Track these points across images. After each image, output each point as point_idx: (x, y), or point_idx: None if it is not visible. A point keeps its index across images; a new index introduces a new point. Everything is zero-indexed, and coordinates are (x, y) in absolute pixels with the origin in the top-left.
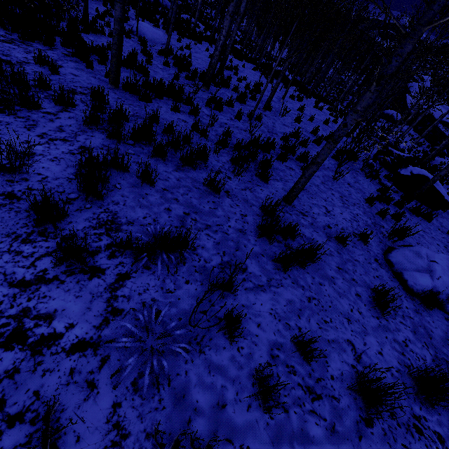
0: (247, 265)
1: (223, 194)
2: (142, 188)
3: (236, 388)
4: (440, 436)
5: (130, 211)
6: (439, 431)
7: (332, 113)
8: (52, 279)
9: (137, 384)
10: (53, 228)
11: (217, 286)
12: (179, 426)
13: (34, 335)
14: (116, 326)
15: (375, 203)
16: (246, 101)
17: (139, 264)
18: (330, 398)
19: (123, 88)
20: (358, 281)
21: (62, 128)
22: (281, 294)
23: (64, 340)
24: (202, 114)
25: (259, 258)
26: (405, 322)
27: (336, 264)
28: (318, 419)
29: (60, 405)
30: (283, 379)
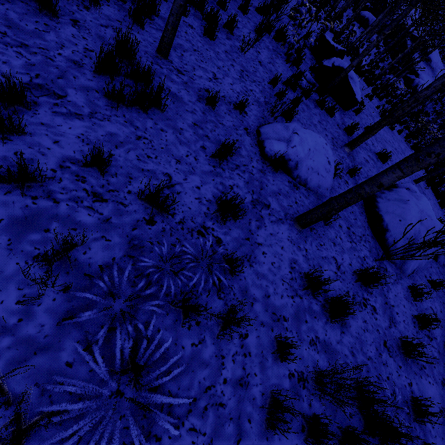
0: (68, 94)
1: (67, 21)
2: None
3: None
4: (219, 240)
5: None
6: (221, 237)
7: None
8: None
9: None
10: None
11: (4, 96)
12: None
13: None
14: None
15: (277, 83)
16: None
17: None
18: (117, 203)
19: None
20: (211, 138)
21: None
22: (104, 126)
23: None
24: None
25: (90, 92)
26: (243, 175)
27: (193, 121)
28: (93, 212)
29: None
30: (65, 183)
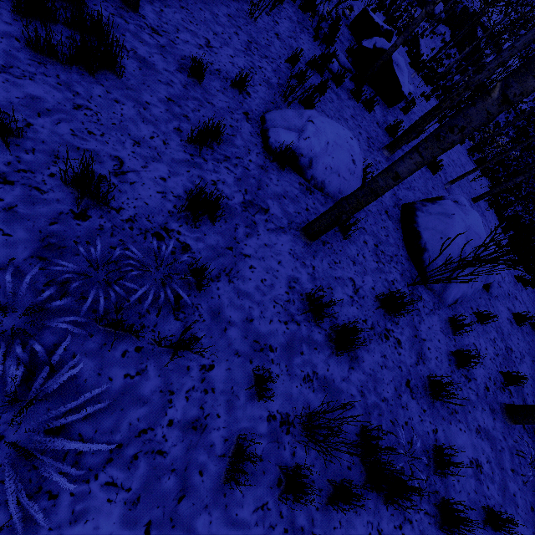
0: None
1: None
2: None
3: None
4: (187, 247)
5: None
6: (191, 243)
7: None
8: None
9: None
10: None
11: None
12: None
13: None
14: None
15: (297, 62)
16: None
17: None
18: (29, 188)
19: None
20: (192, 120)
21: None
22: (22, 86)
23: None
24: None
25: (5, 39)
26: (234, 169)
27: (168, 95)
28: None
29: None
30: None
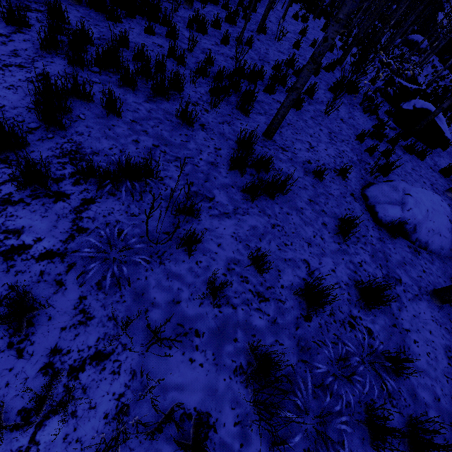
0: (215, 195)
1: (197, 127)
2: (109, 119)
3: (191, 290)
4: (370, 330)
5: (96, 142)
6: (371, 327)
7: (341, 38)
8: (18, 201)
9: (101, 284)
10: (15, 156)
11: (181, 211)
12: (138, 314)
13: (5, 246)
14: (82, 241)
15: (366, 139)
16: (237, 21)
17: (103, 191)
18: (276, 301)
19: (86, 3)
20: (327, 212)
21: (16, 52)
22: (246, 221)
23: (33, 250)
24: (182, 38)
25: (228, 189)
26: (366, 248)
27: (308, 197)
28: (262, 314)
29: (33, 296)
30: (235, 286)
